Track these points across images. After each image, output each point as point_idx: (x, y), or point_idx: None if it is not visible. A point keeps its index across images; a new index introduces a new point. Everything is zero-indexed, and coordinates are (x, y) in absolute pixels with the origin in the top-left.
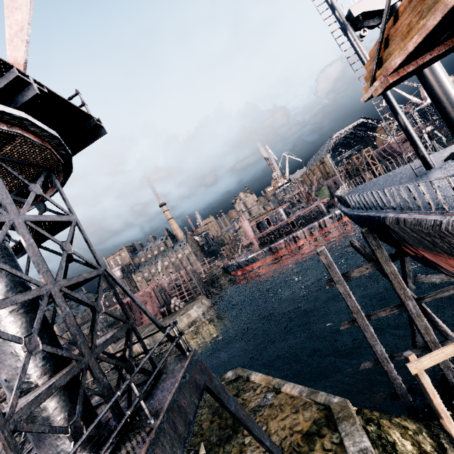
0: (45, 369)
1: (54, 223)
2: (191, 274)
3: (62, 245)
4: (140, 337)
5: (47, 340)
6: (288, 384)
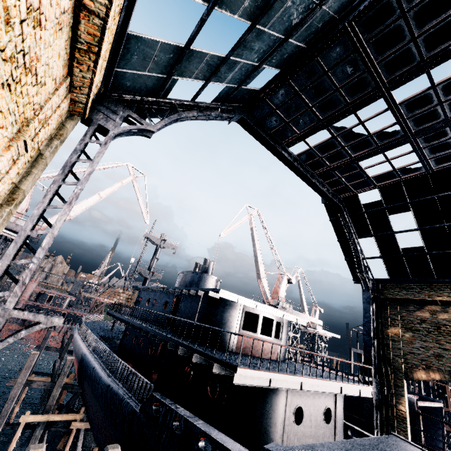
0: None
1: None
2: None
3: None
4: None
5: None
6: None
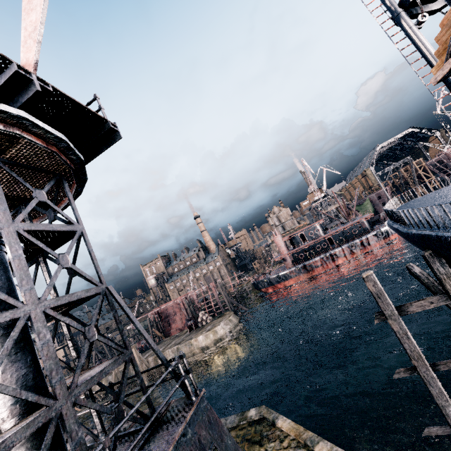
0: (13, 410)
1: (59, 233)
2: (220, 288)
3: (58, 257)
4: (139, 371)
5: (23, 372)
6: (323, 442)
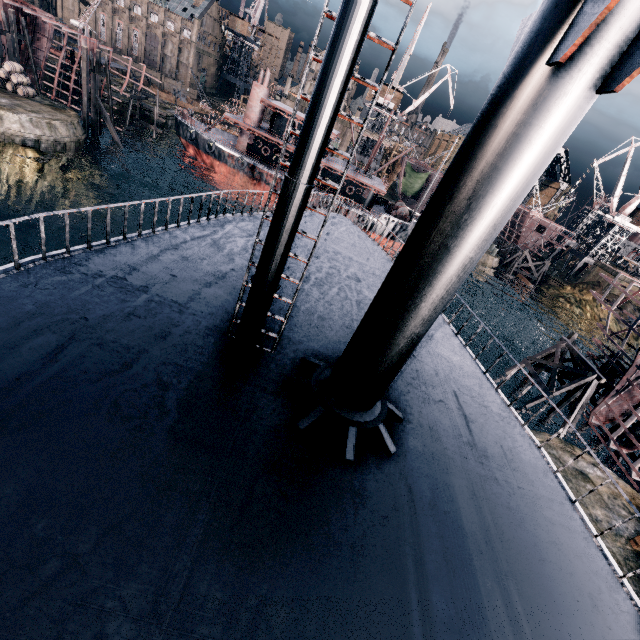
0: None
1: None
2: (85, 61)
3: None
4: None
5: None
6: None
